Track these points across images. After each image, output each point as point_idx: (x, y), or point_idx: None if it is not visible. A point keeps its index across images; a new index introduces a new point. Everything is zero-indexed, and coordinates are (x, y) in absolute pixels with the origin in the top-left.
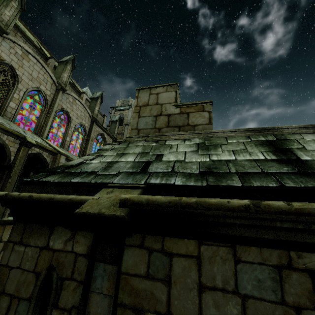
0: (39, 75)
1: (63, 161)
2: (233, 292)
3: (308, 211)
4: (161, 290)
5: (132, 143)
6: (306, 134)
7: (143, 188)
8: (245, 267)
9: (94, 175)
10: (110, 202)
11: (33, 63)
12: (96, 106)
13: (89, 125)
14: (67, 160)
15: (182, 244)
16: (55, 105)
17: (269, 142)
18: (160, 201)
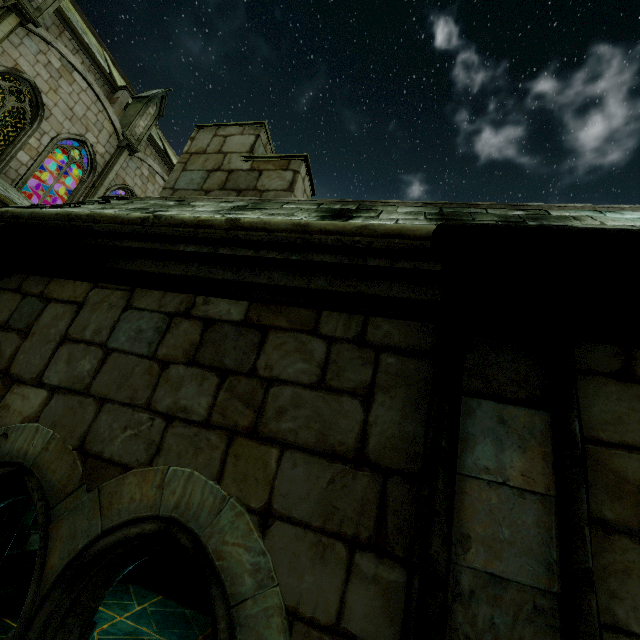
0: (88, 112)
1: None
2: (101, 345)
3: (213, 223)
4: (11, 342)
5: (142, 200)
6: (408, 206)
7: None
8: (132, 316)
9: None
10: None
11: (79, 88)
12: None
13: None
14: None
15: (70, 288)
16: (111, 174)
17: (340, 210)
18: (47, 213)
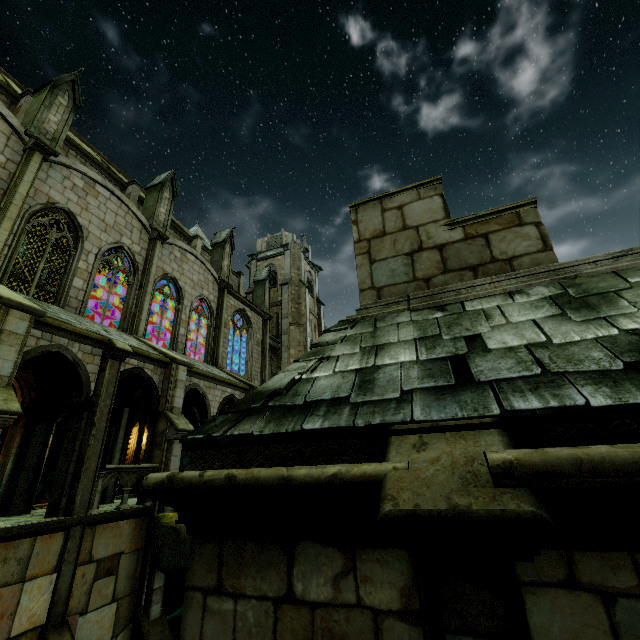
0: (117, 218)
1: (184, 377)
2: None
3: None
4: None
5: (383, 320)
6: None
7: (502, 426)
8: None
9: (347, 407)
10: (449, 473)
11: (104, 198)
12: (224, 257)
13: (216, 297)
14: (190, 373)
15: None
16: (152, 269)
17: None
18: (616, 459)
